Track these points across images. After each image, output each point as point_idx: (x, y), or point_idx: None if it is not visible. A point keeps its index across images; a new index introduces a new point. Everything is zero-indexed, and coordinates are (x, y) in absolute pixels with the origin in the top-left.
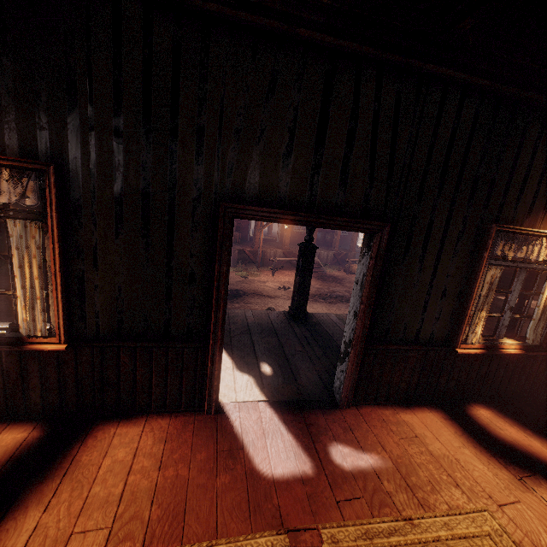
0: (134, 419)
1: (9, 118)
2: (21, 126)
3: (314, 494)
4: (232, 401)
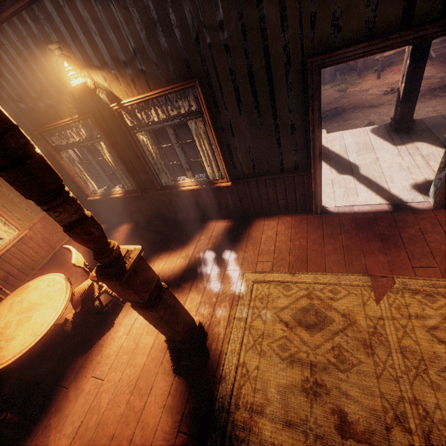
0: (272, 217)
1: (169, 58)
2: (175, 60)
3: (393, 261)
4: (332, 206)
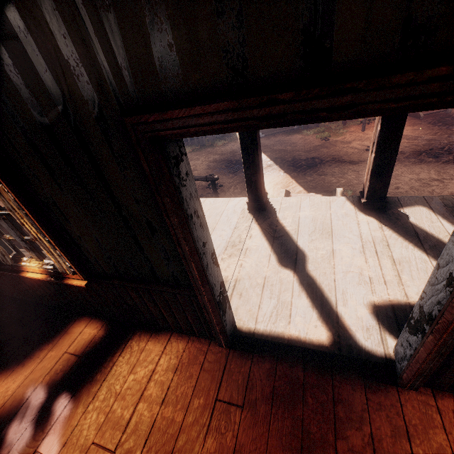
0: (160, 335)
1: None
2: None
3: None
4: (249, 335)
